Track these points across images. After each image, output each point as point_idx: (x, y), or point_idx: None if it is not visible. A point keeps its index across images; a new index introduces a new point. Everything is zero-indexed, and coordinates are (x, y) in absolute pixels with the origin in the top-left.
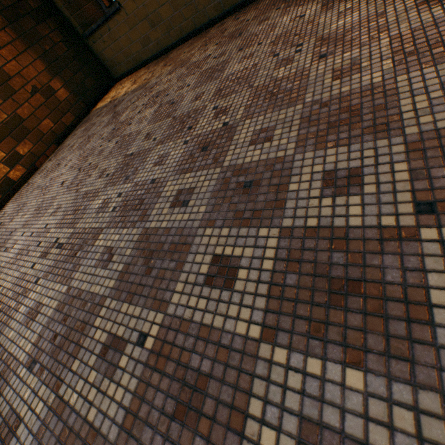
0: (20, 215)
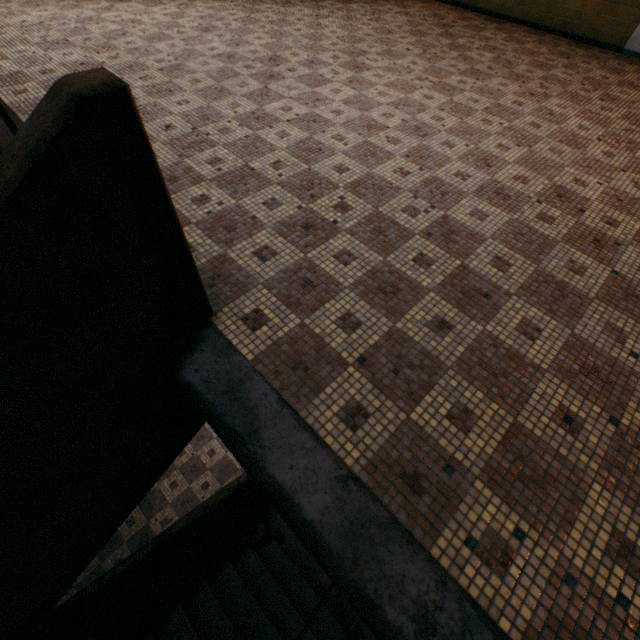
0: None
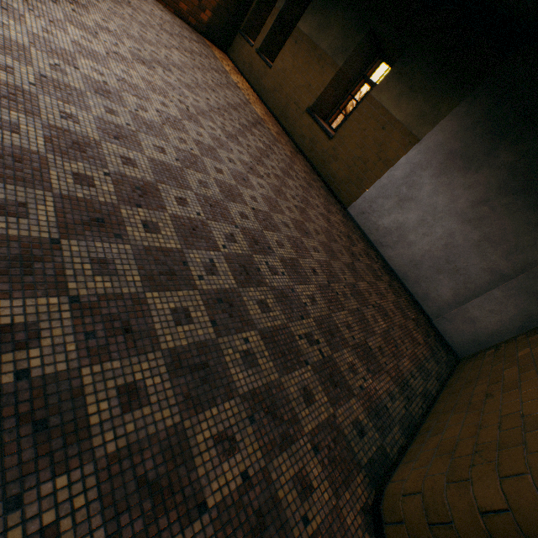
0: None
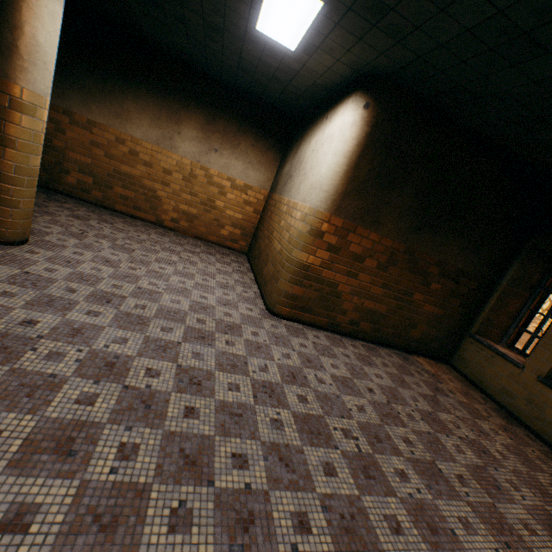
0: (330, 360)
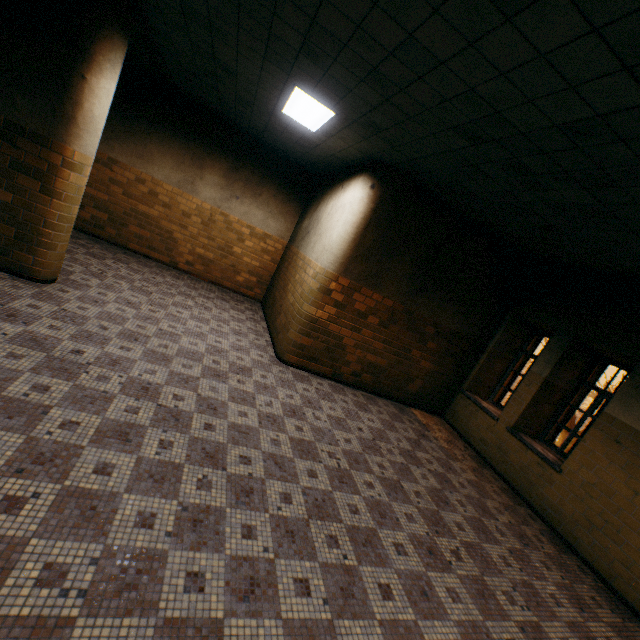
0: (329, 403)
